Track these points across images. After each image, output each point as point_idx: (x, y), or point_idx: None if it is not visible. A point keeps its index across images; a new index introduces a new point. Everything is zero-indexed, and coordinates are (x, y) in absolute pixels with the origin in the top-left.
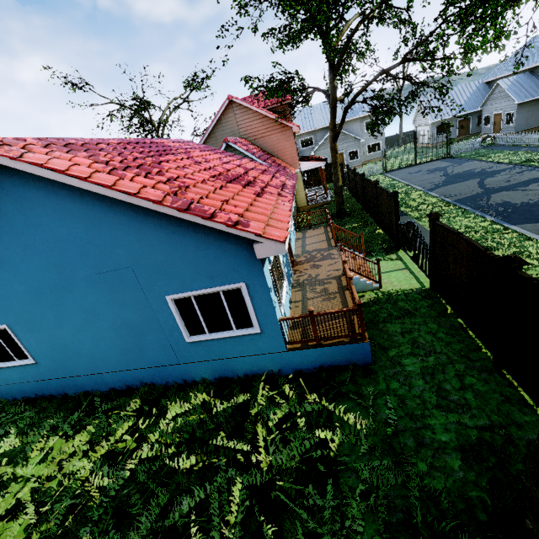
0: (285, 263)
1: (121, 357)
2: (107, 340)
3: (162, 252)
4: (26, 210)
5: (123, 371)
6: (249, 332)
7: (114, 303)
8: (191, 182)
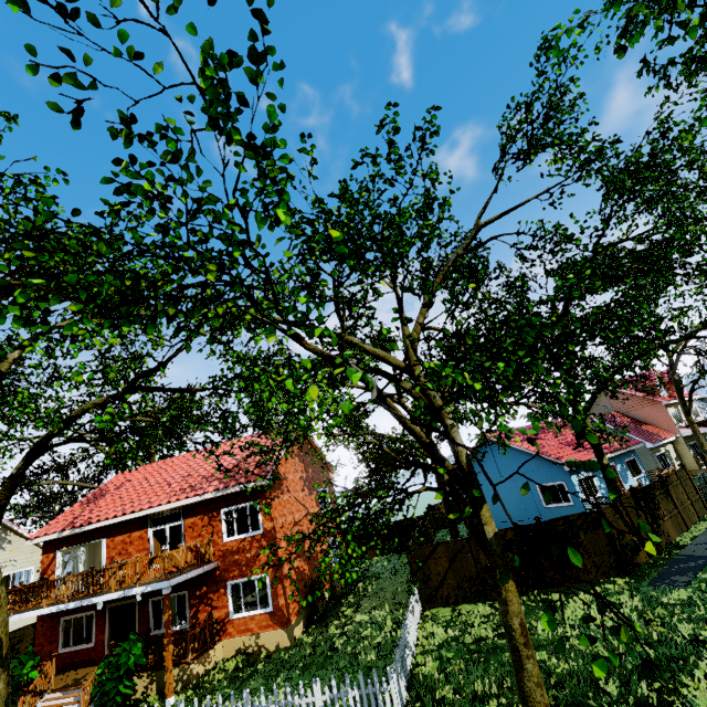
0: (604, 488)
1: (518, 513)
2: (513, 504)
3: (535, 468)
4: (495, 452)
5: (518, 521)
6: (569, 504)
7: (517, 487)
8: (547, 445)
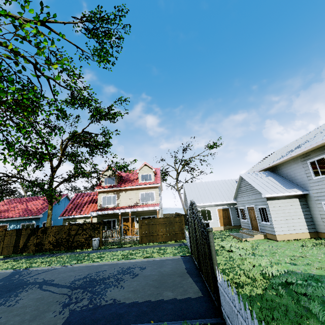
0: None
1: None
2: None
3: None
4: None
5: None
6: None
7: None
8: None
